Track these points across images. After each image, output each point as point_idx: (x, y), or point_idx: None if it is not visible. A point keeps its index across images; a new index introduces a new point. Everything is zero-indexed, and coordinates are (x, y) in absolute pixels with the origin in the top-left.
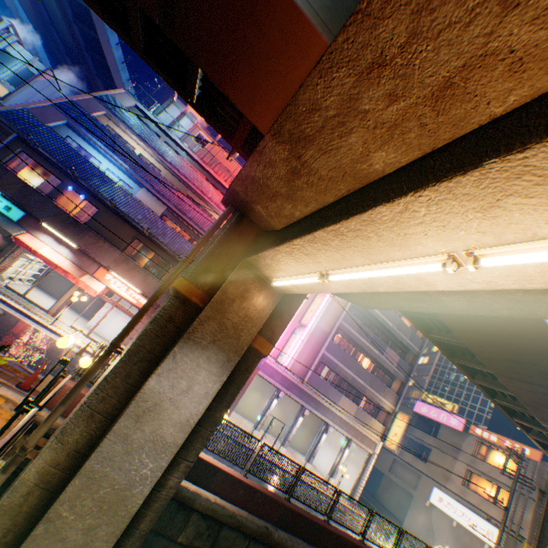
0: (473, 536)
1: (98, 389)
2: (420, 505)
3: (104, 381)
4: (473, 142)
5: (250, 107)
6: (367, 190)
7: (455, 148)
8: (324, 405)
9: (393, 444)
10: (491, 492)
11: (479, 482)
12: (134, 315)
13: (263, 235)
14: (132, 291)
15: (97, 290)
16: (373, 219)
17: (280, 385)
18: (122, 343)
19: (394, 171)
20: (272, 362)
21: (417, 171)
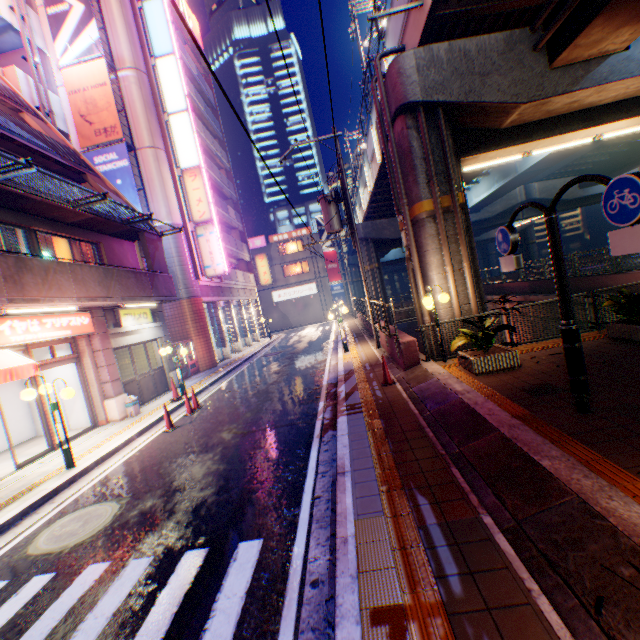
0: (304, 298)
1: (477, 291)
2: (271, 310)
3: (476, 285)
4: (632, 105)
5: (574, 49)
6: (590, 113)
7: (626, 105)
8: (234, 289)
9: (269, 281)
10: (299, 269)
11: (291, 269)
12: (463, 239)
13: (460, 133)
14: (49, 321)
15: (32, 363)
16: (596, 128)
17: (215, 298)
18: (116, 397)
19: (600, 106)
20: (203, 282)
21: (615, 111)
